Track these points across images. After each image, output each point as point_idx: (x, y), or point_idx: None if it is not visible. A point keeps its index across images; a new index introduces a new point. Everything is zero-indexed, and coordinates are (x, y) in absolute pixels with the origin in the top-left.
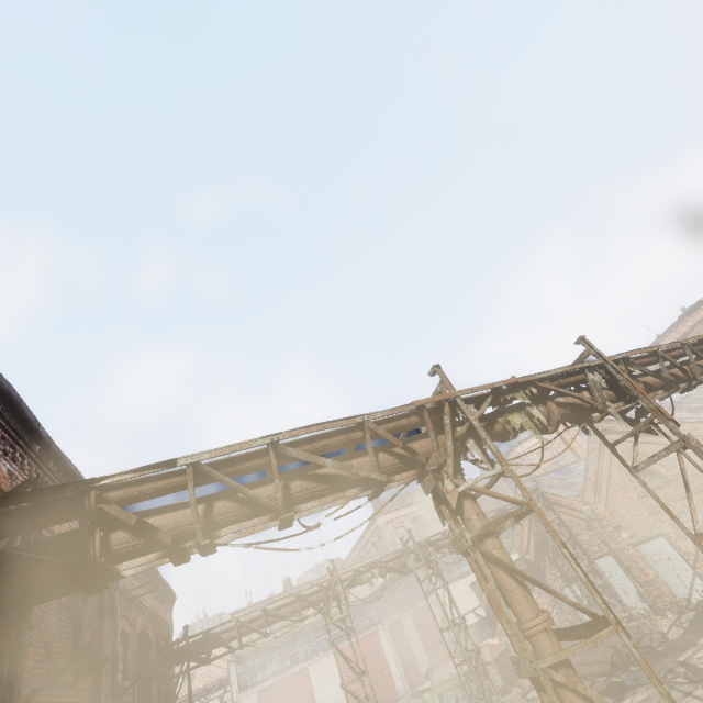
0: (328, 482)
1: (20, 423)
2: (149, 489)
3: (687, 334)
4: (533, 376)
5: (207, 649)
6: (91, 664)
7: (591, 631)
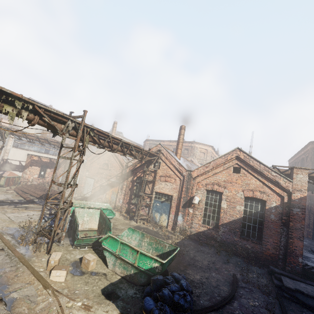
0: None
1: None
2: None
3: (170, 145)
4: (36, 102)
5: None
6: None
7: None
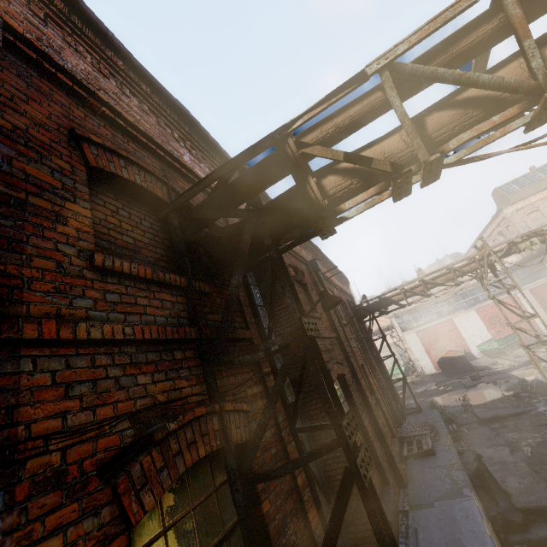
0: None
1: (207, 146)
2: (343, 121)
3: None
4: None
5: (383, 306)
6: (331, 302)
7: None
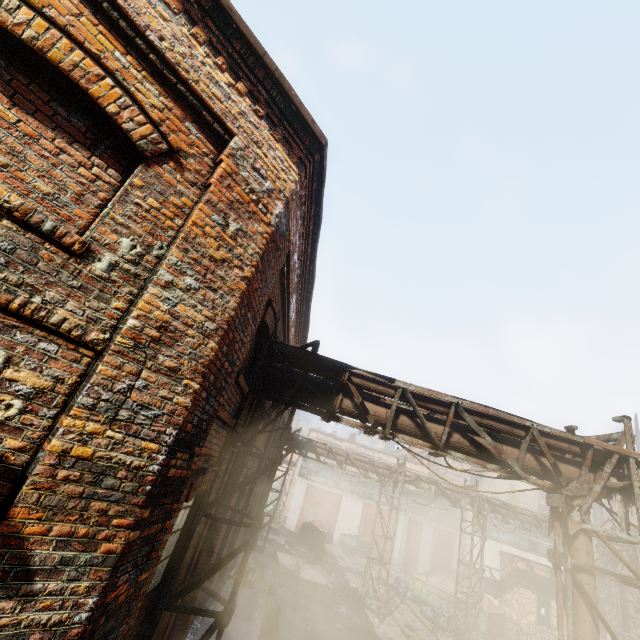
0: (478, 449)
1: (306, 293)
2: (373, 387)
3: None
4: None
5: (307, 449)
6: (289, 437)
7: None
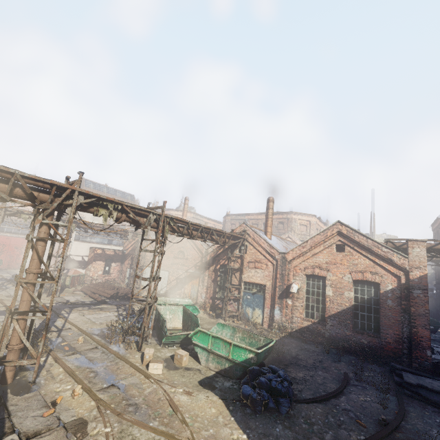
0: None
1: None
2: None
3: (259, 219)
4: (124, 202)
5: None
6: None
7: (52, 280)
